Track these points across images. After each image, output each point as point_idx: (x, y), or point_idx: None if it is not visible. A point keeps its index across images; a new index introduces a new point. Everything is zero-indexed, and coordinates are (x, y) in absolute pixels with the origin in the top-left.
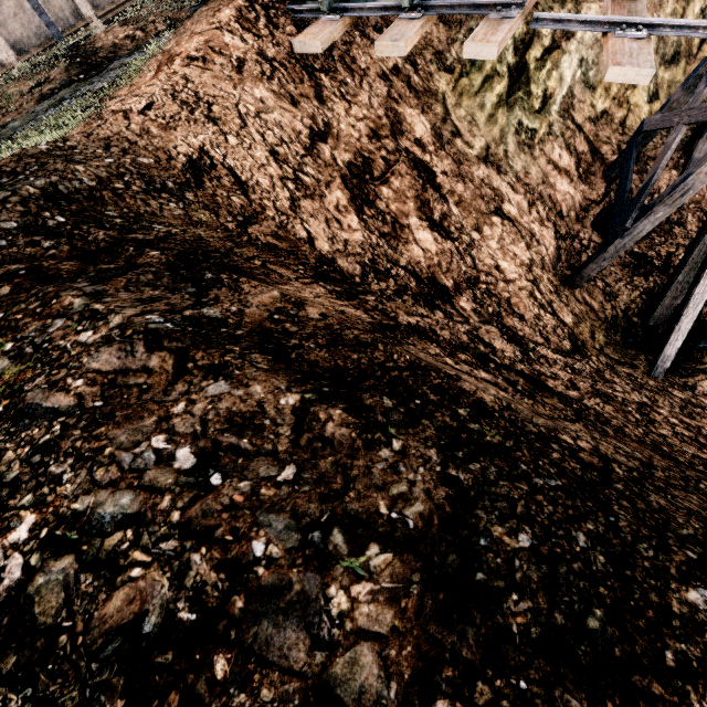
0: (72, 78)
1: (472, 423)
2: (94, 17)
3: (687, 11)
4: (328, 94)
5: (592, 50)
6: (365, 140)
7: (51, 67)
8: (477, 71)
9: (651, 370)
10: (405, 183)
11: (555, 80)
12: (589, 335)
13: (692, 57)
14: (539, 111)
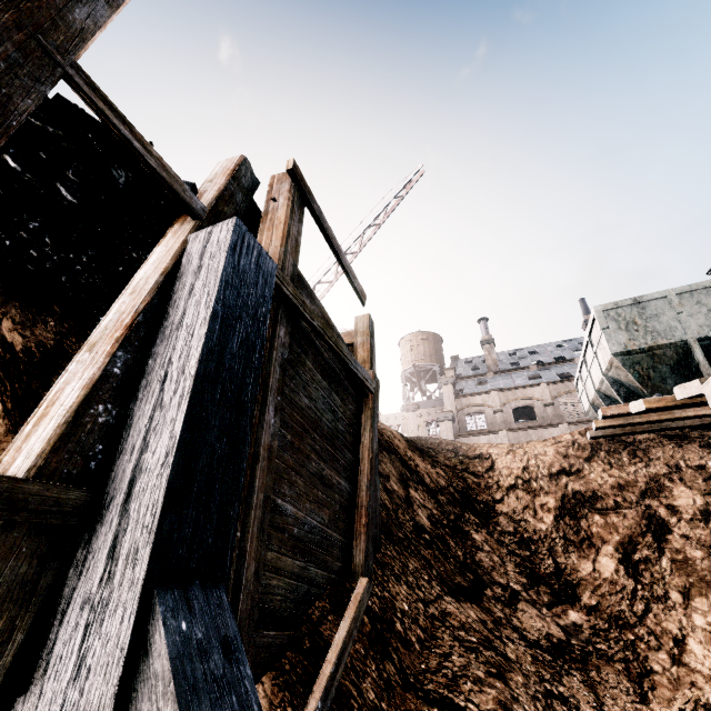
0: None
1: None
2: None
3: None
4: (597, 459)
5: None
6: (606, 487)
7: None
8: None
9: None
10: (624, 523)
11: None
12: None
13: None
14: None
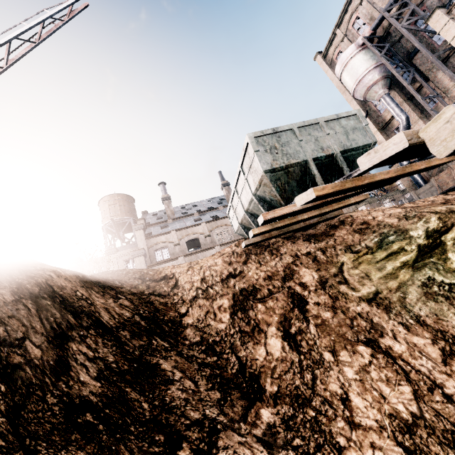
0: None
1: None
2: None
3: None
4: (251, 261)
5: None
6: (260, 280)
7: None
8: (383, 250)
9: None
10: (278, 305)
11: None
12: None
13: None
14: None
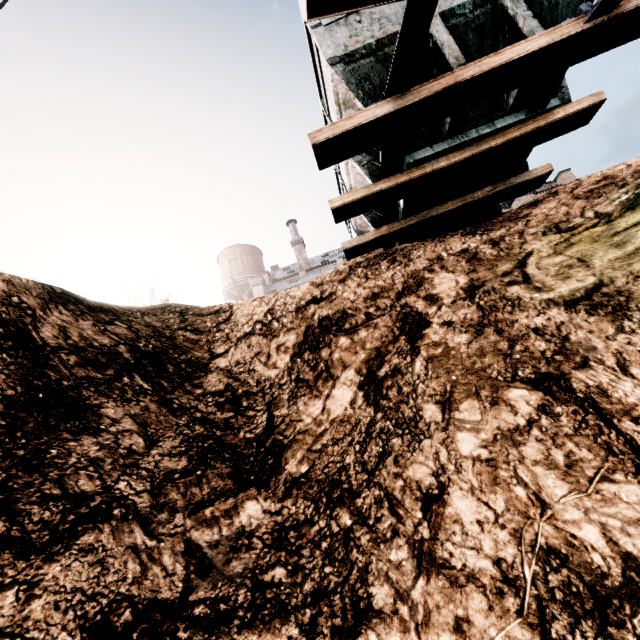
0: None
1: None
2: None
3: None
4: (353, 277)
5: None
6: (359, 301)
7: None
8: (637, 211)
9: None
10: (375, 335)
11: None
12: None
13: None
14: None
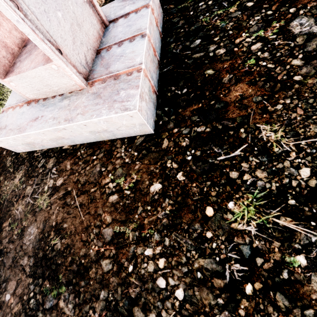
0: None
1: None
2: None
3: None
4: None
5: None
6: None
7: None
8: None
9: None
10: None
11: None
12: None
13: None
14: None
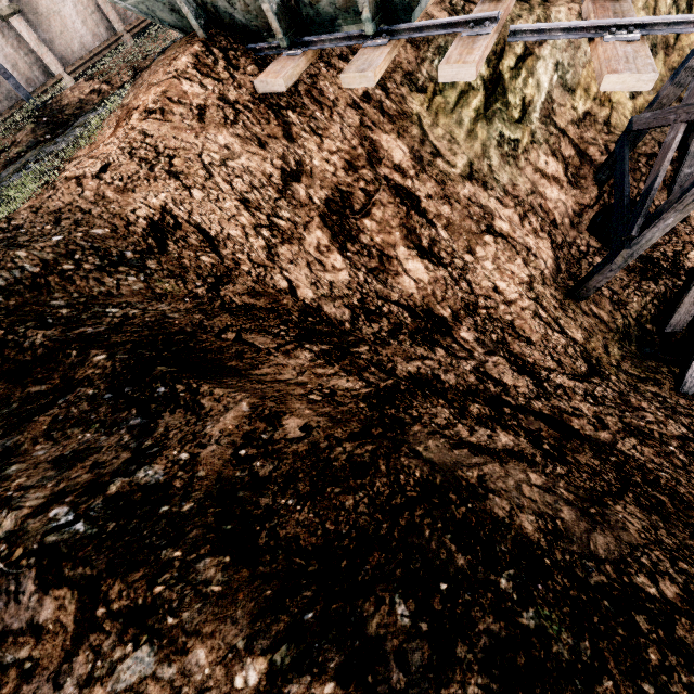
0: (38, 139)
1: (524, 610)
2: (64, 73)
3: (659, 3)
4: (297, 131)
5: (566, 52)
6: (341, 174)
7: (17, 130)
8: (451, 87)
9: (678, 386)
10: (389, 213)
11: (532, 87)
12: (602, 350)
13: (670, 48)
14: (519, 120)
